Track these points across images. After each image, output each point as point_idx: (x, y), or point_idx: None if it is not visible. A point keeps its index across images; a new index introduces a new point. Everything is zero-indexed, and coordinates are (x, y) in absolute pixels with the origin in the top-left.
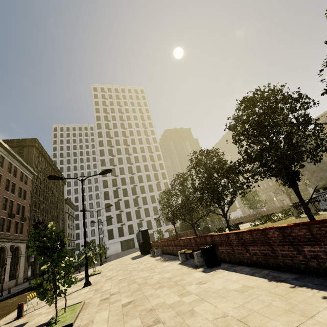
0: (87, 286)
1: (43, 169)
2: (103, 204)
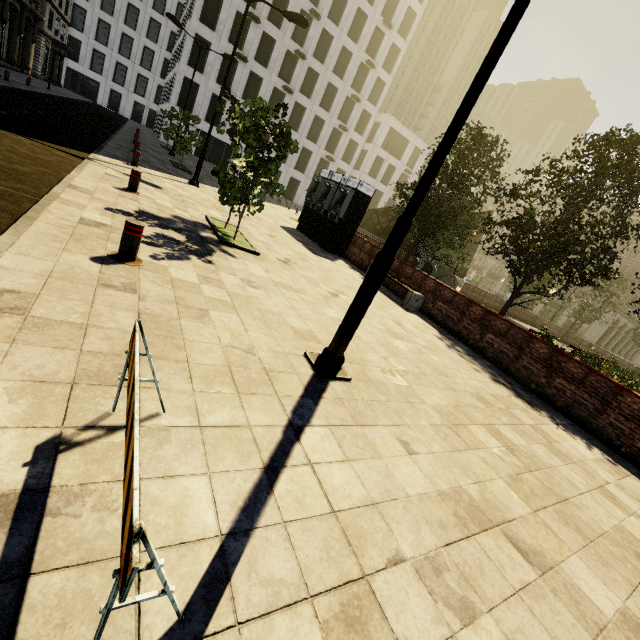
0: (337, 377)
1: None
2: None
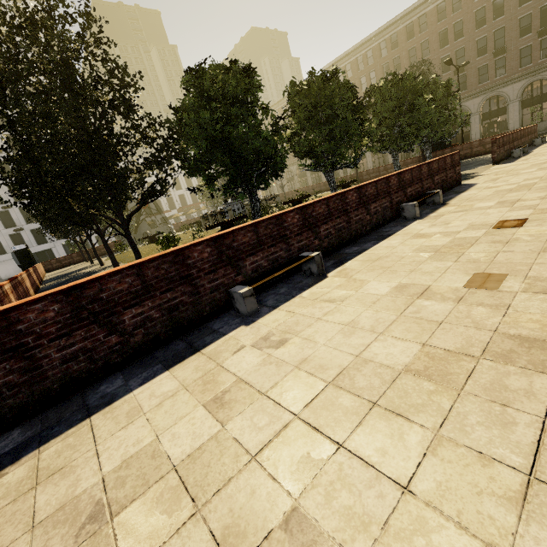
0: None
1: None
2: None
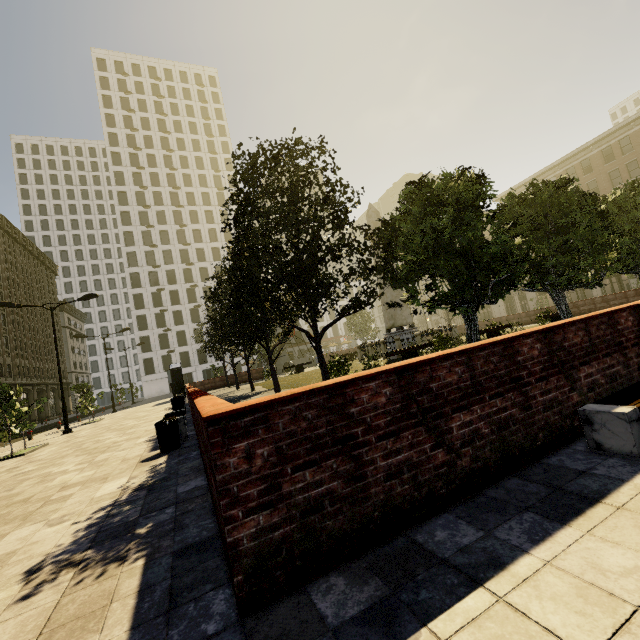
0: (66, 434)
1: (1, 251)
2: (133, 317)
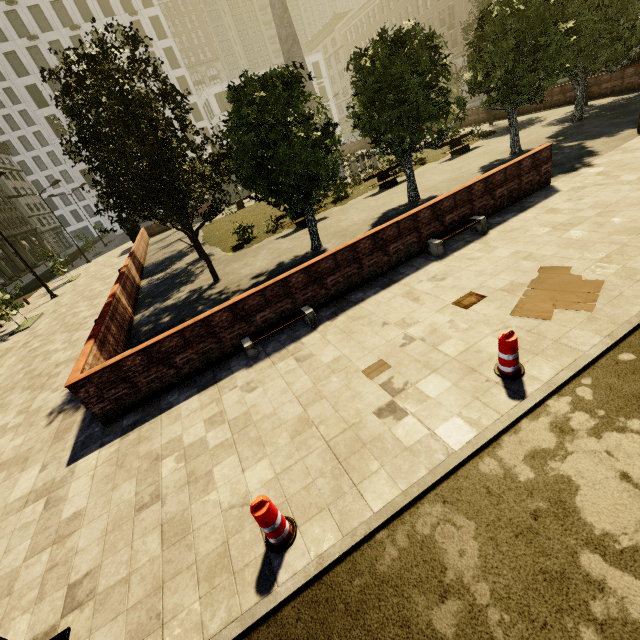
0: (54, 298)
1: None
2: (60, 148)
